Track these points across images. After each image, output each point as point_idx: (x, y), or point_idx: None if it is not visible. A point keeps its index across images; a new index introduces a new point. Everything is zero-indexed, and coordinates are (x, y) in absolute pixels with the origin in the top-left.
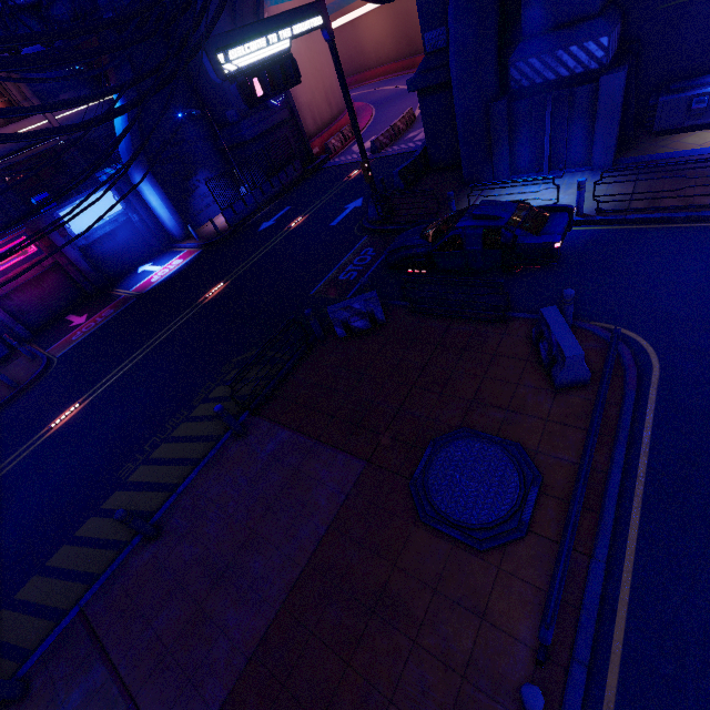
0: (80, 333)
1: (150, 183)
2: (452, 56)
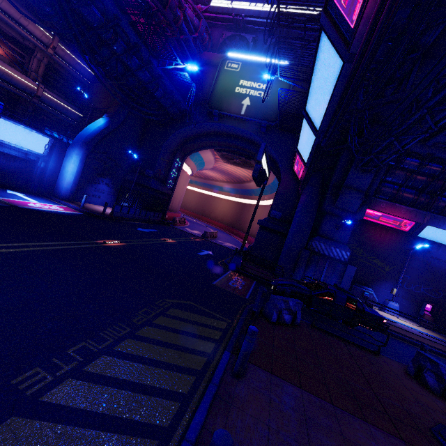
0: None
1: (81, 159)
2: (294, 223)
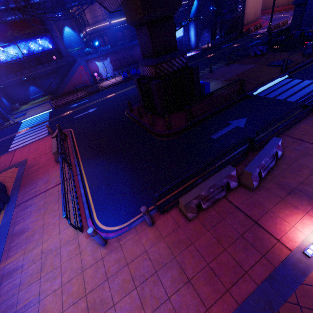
0: None
1: (194, 28)
2: None
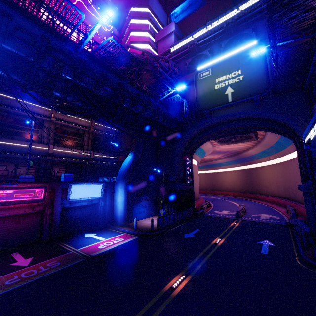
0: (17, 277)
1: (124, 190)
2: None
